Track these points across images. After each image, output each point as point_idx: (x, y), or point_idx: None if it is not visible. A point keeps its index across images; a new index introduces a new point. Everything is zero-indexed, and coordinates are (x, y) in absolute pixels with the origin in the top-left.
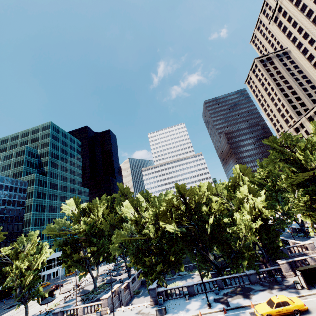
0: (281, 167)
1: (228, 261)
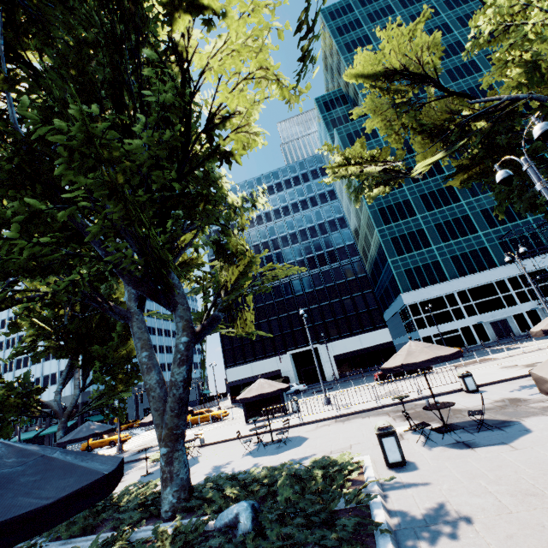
0: None
1: None
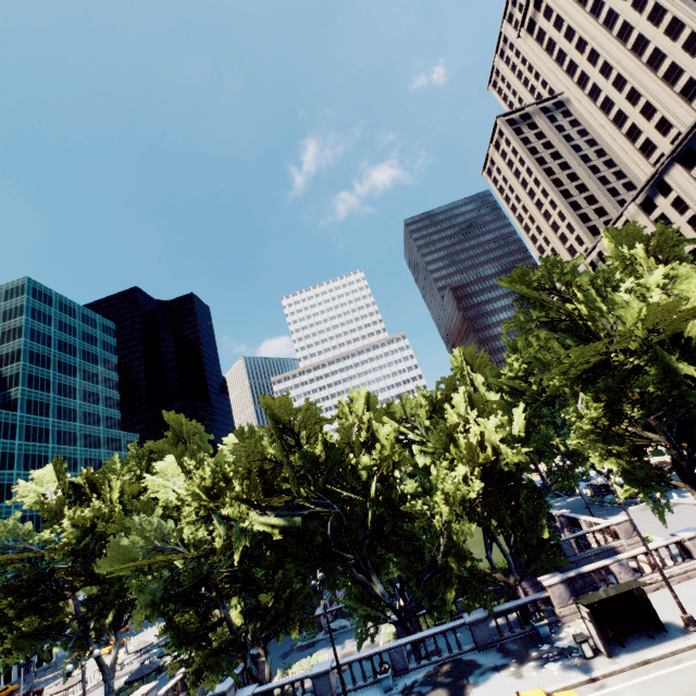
0: (543, 339)
1: (419, 595)
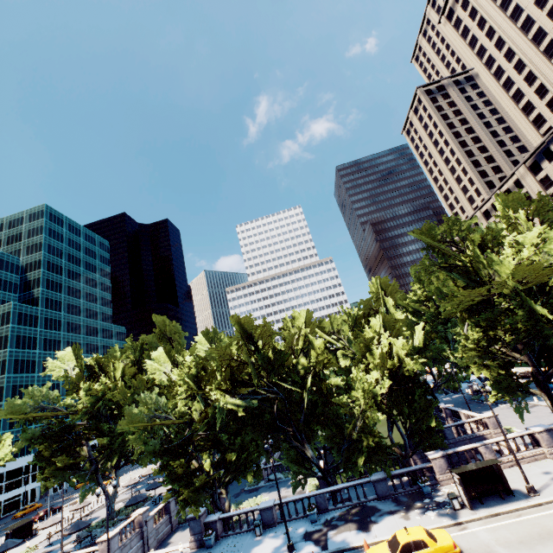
0: (441, 279)
1: (339, 459)
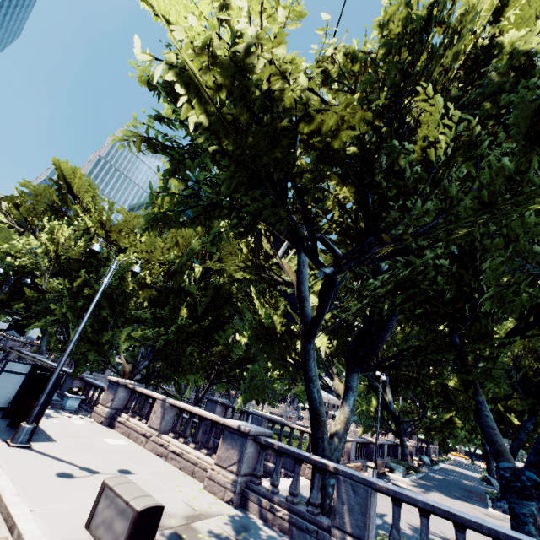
0: None
1: None
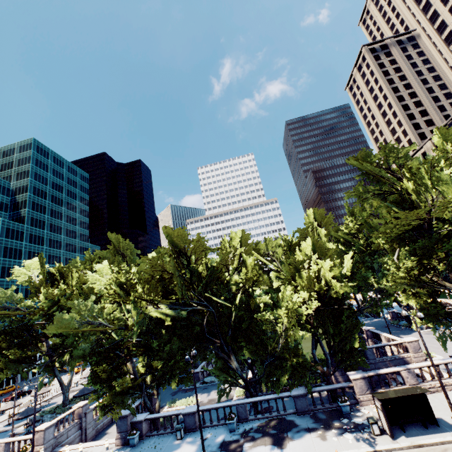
0: (375, 207)
1: (261, 373)
